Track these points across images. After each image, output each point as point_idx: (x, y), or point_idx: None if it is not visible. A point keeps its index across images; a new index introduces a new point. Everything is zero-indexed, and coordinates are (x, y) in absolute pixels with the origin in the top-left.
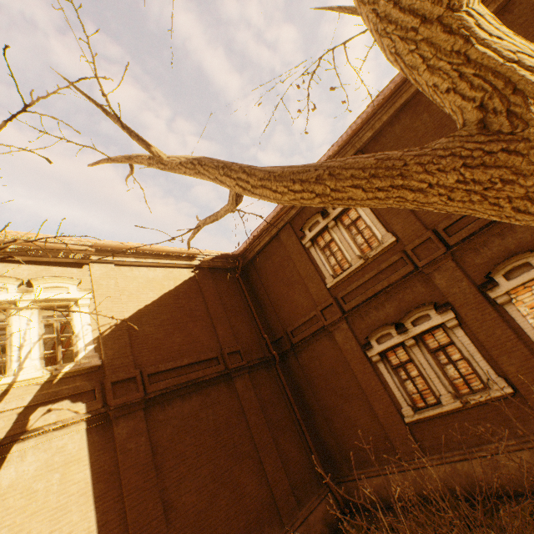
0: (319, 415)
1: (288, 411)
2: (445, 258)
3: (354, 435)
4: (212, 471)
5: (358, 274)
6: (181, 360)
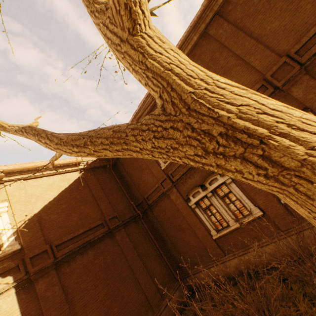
0: (169, 243)
1: (151, 244)
2: None
3: (189, 250)
4: (106, 294)
5: None
6: (78, 231)
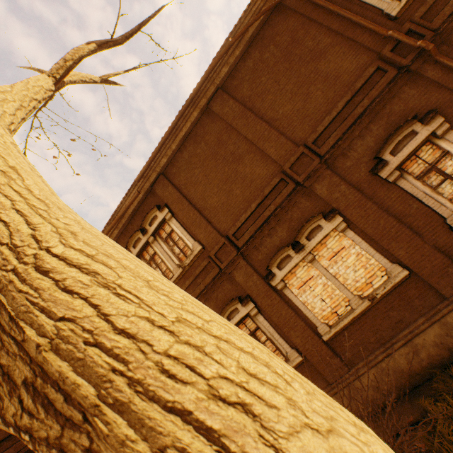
0: None
1: None
2: (239, 258)
3: None
4: None
5: (181, 281)
6: None
